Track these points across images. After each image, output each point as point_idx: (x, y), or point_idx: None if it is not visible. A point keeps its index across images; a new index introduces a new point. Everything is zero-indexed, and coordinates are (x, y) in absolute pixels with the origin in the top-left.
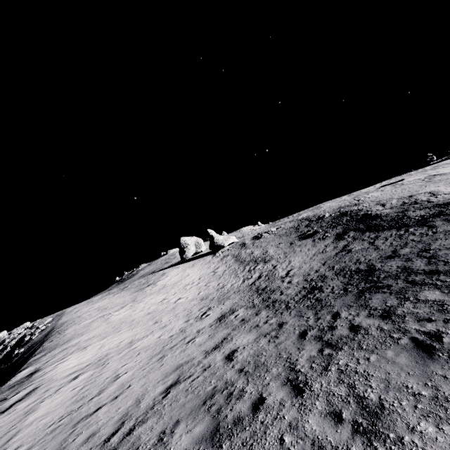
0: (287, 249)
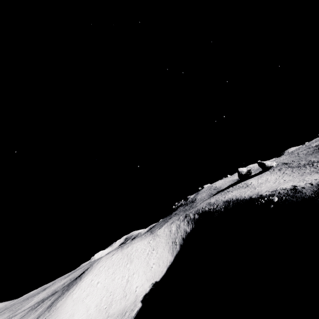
0: None
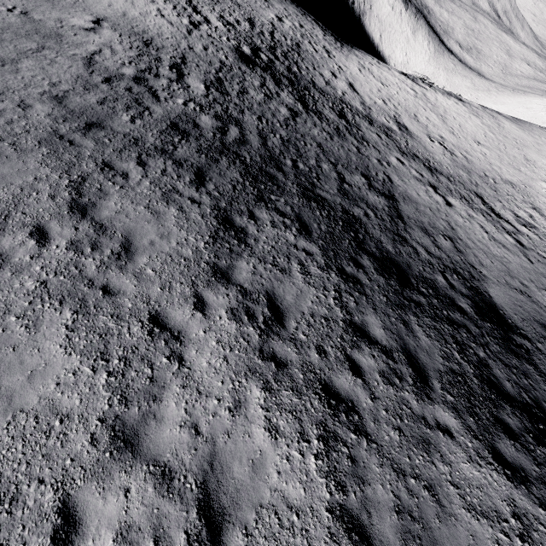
0: None
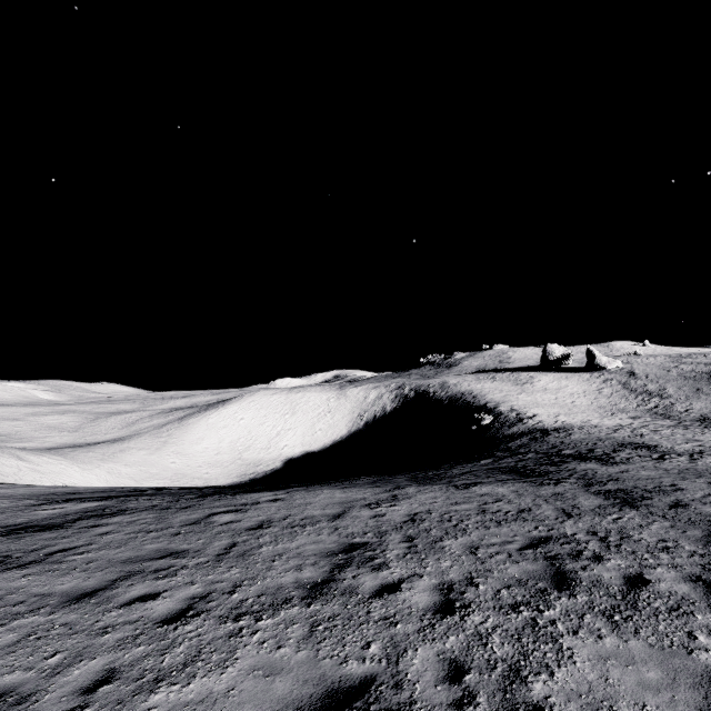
0: (690, 394)
